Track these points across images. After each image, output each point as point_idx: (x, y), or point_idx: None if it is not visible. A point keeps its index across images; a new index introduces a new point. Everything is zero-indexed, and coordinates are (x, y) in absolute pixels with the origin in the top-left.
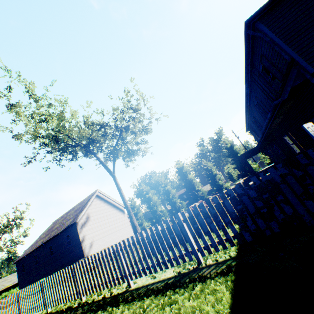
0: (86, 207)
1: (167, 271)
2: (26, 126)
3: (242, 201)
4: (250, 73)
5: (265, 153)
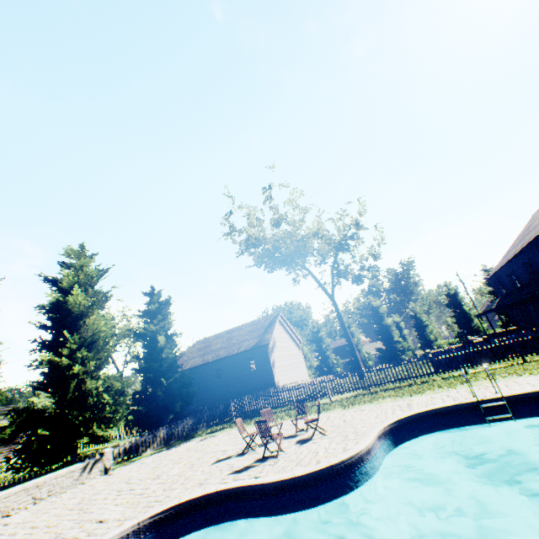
0: (274, 329)
1: (493, 366)
2: (248, 224)
3: (530, 341)
4: (535, 240)
5: (500, 312)
